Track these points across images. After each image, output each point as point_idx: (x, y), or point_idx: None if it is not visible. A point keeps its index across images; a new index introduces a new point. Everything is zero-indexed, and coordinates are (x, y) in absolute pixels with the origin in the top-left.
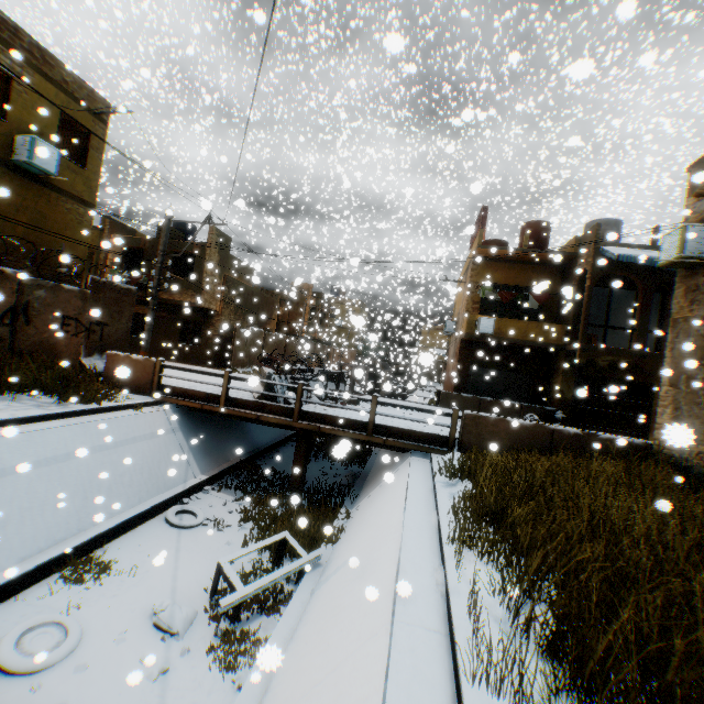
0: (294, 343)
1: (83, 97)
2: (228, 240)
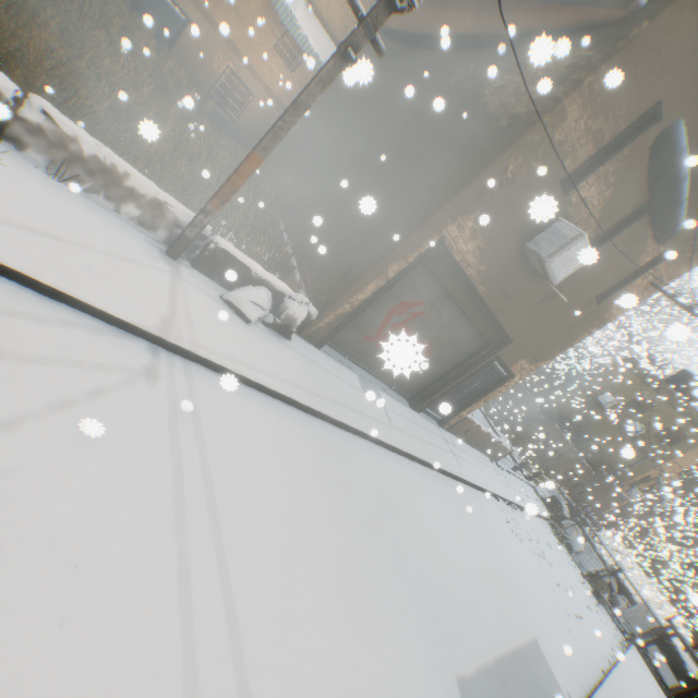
0: None
1: (696, 422)
2: None
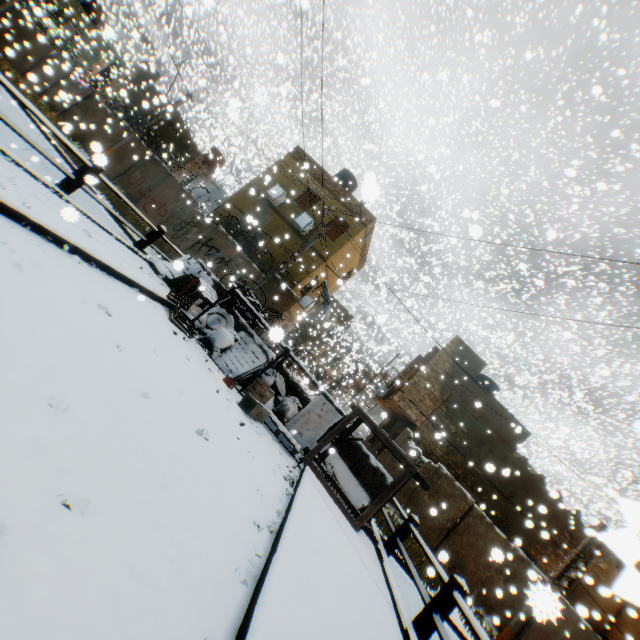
0: (583, 638)
1: (357, 211)
2: (478, 362)
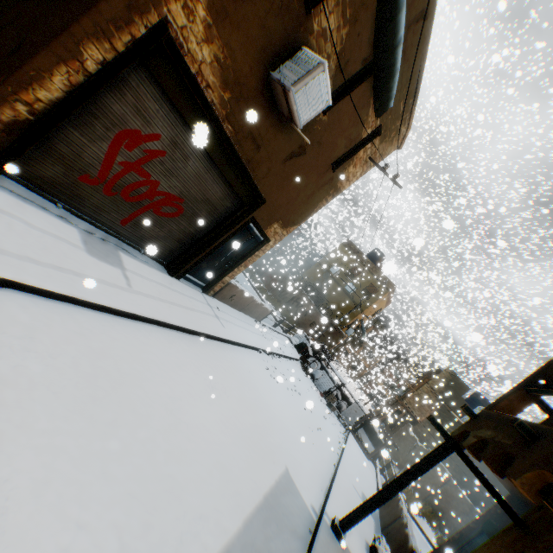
0: None
1: (383, 281)
2: (463, 386)
